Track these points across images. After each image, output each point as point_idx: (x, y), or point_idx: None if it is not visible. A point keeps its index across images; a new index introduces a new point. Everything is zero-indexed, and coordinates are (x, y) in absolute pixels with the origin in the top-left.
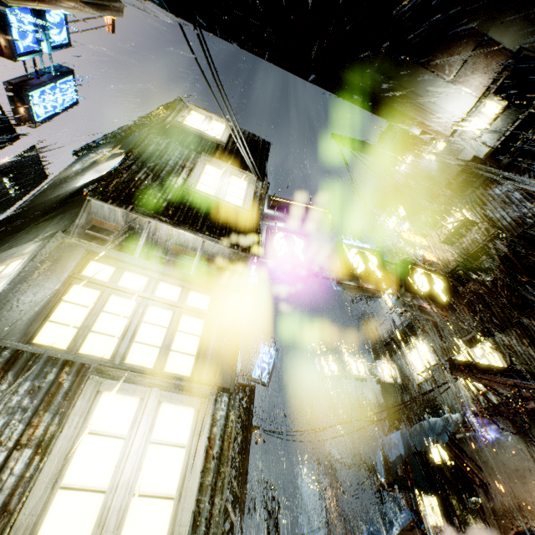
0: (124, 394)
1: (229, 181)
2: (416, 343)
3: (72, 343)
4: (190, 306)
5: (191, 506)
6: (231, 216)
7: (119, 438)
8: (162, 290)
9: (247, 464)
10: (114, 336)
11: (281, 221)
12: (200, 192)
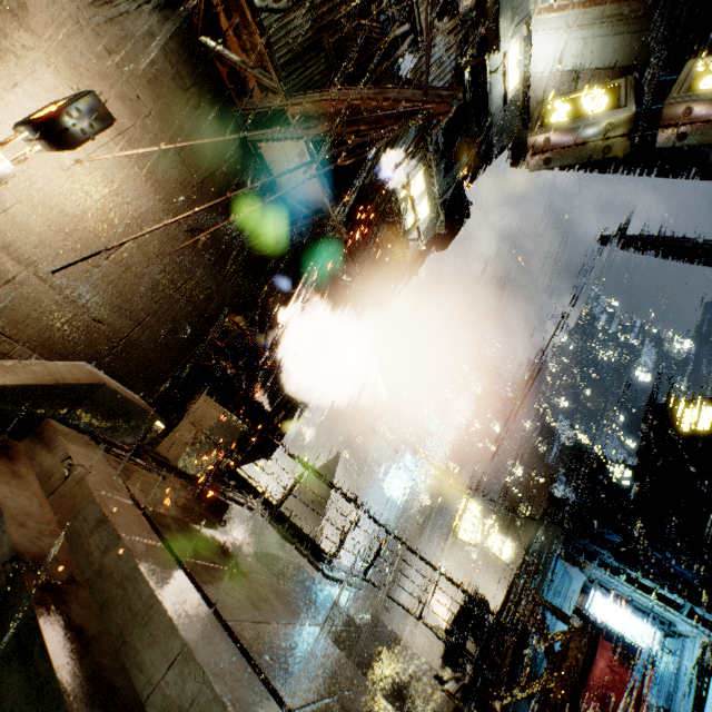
0: None
1: None
2: None
3: None
4: None
5: None
6: None
7: None
8: None
9: None
10: None
11: None
12: None
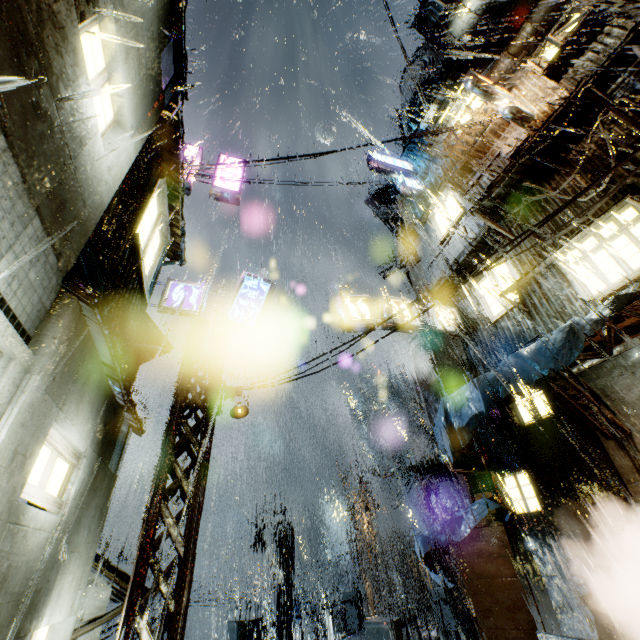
0: None
1: None
2: (489, 267)
3: None
4: None
5: None
6: None
7: None
8: None
9: (210, 443)
10: None
11: None
12: None
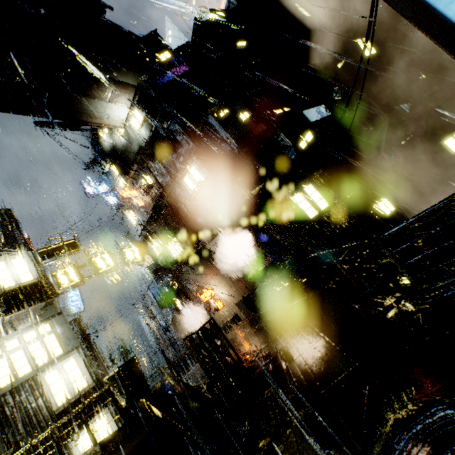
0: (51, 372)
1: (13, 265)
2: (153, 243)
3: (15, 377)
4: (44, 334)
5: (88, 373)
6: (33, 287)
7: (59, 379)
8: (27, 337)
9: (95, 350)
10: (26, 364)
11: (53, 261)
12: (9, 288)
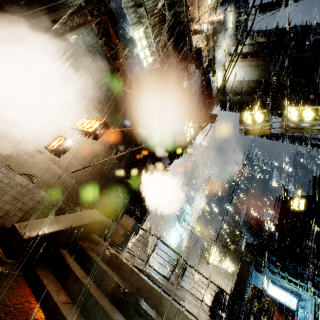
0: None
1: None
2: None
3: None
4: None
5: None
6: None
7: None
8: None
9: None
10: None
11: None
12: None
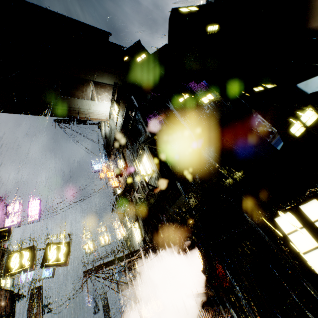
0: None
1: None
2: (127, 218)
3: None
4: None
5: None
6: None
7: None
8: None
9: None
10: None
11: None
12: None
